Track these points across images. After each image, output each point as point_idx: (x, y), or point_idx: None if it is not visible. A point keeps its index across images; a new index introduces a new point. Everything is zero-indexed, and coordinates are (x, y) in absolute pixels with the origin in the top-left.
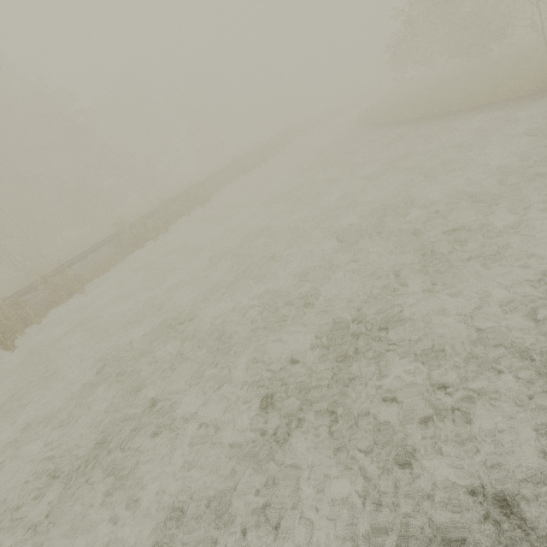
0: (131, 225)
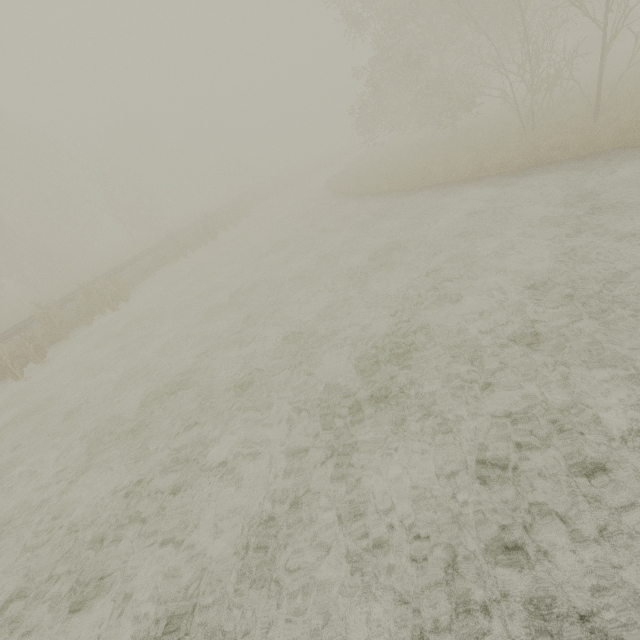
0: None
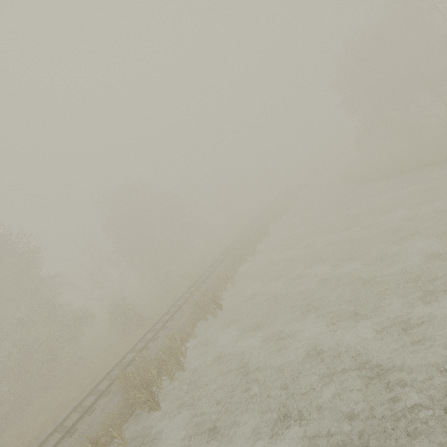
0: (222, 254)
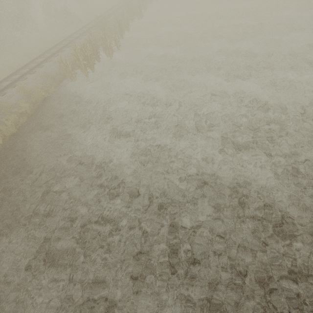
0: None
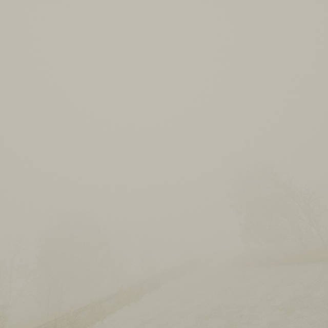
0: (115, 293)
